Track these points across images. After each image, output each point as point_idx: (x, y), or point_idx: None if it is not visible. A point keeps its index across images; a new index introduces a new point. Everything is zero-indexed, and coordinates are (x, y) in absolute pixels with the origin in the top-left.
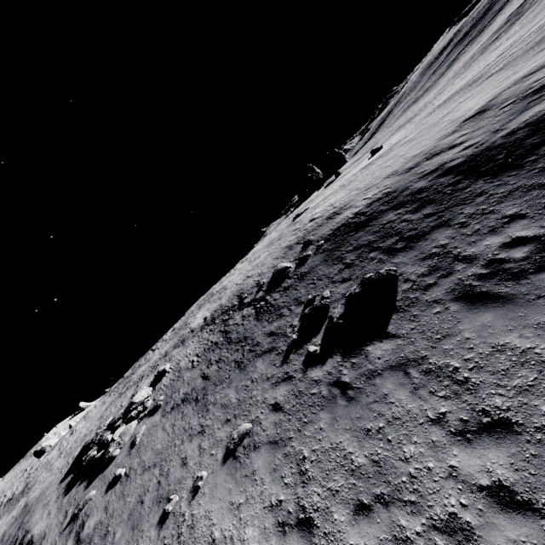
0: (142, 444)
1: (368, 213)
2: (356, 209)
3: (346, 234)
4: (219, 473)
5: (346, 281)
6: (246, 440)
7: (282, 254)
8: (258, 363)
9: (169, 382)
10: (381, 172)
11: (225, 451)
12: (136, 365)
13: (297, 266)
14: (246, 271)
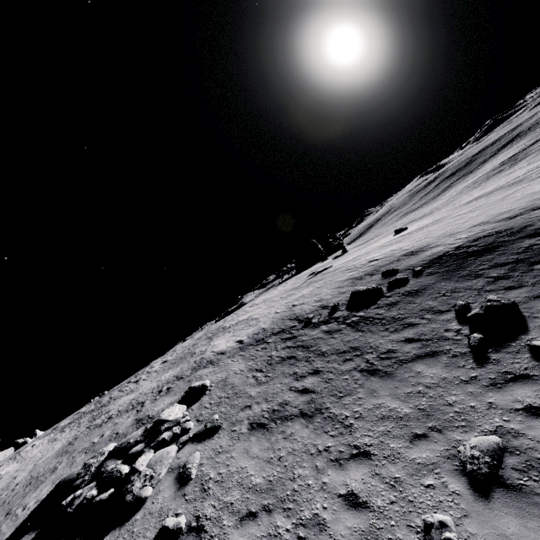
0: (208, 477)
1: (480, 244)
2: (453, 245)
3: (459, 260)
4: (491, 516)
5: (516, 288)
6: (512, 459)
7: (347, 283)
8: (417, 367)
9: (220, 400)
10: (458, 225)
11: (466, 479)
12: (103, 399)
13: (392, 288)
14: (283, 303)
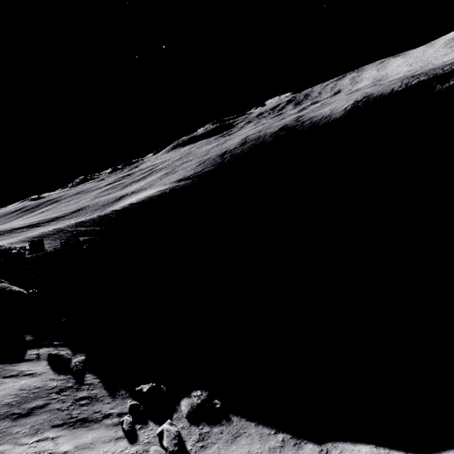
0: None
1: None
2: None
3: None
4: None
5: None
6: None
7: None
8: None
9: None
10: None
11: None
12: None
13: None
14: None
